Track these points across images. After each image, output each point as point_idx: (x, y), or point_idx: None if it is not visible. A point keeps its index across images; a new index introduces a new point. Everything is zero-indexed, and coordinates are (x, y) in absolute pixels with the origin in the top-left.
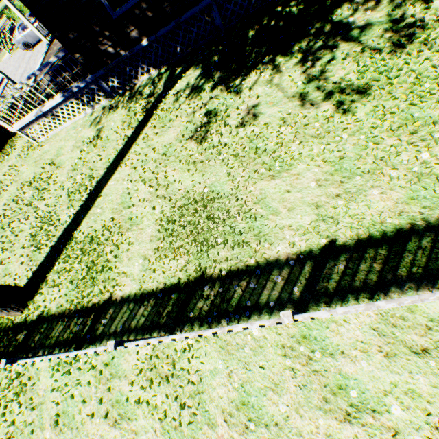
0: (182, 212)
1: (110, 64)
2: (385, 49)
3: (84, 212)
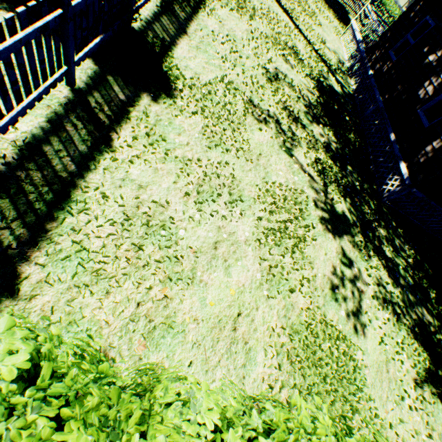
0: (252, 9)
1: (366, 58)
2: (289, 107)
3: (278, 4)
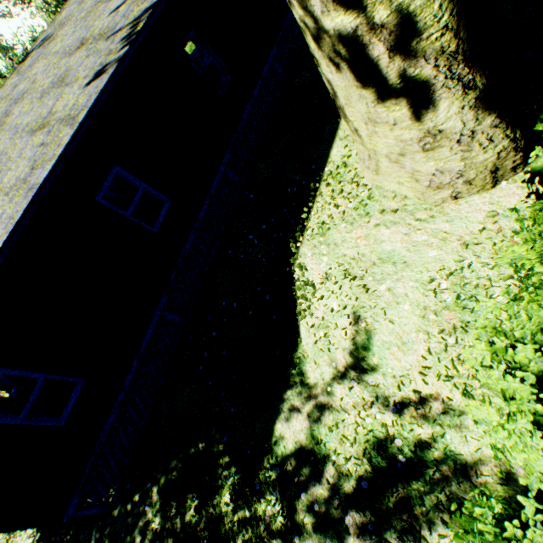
0: None
1: None
2: None
3: None
